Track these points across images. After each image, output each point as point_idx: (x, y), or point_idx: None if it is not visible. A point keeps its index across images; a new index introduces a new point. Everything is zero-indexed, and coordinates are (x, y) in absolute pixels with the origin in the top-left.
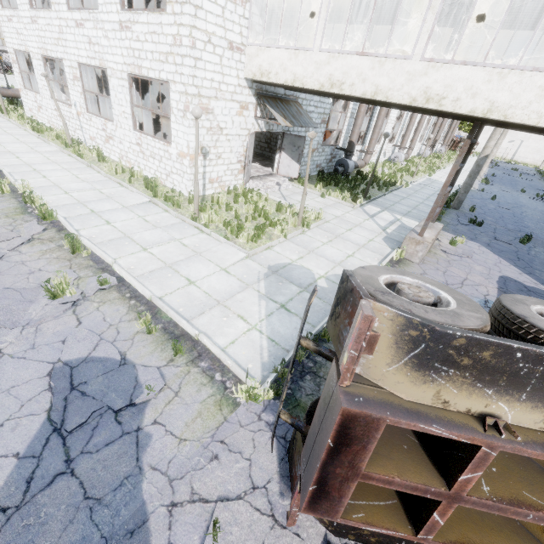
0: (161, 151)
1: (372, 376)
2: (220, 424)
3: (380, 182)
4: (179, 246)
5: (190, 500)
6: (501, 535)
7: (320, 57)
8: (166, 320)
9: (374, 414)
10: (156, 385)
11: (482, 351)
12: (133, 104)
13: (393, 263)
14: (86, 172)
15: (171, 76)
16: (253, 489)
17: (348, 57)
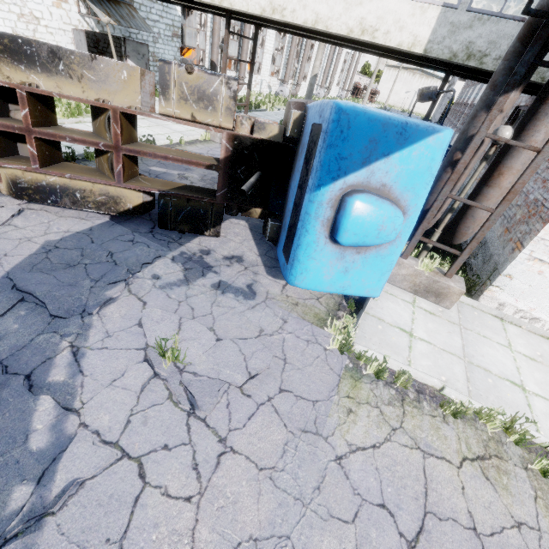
0: None
1: None
2: None
3: None
4: None
5: None
6: (90, 175)
7: None
8: None
9: None
10: None
11: (3, 39)
12: None
13: (198, 141)
14: None
15: None
16: None
17: None
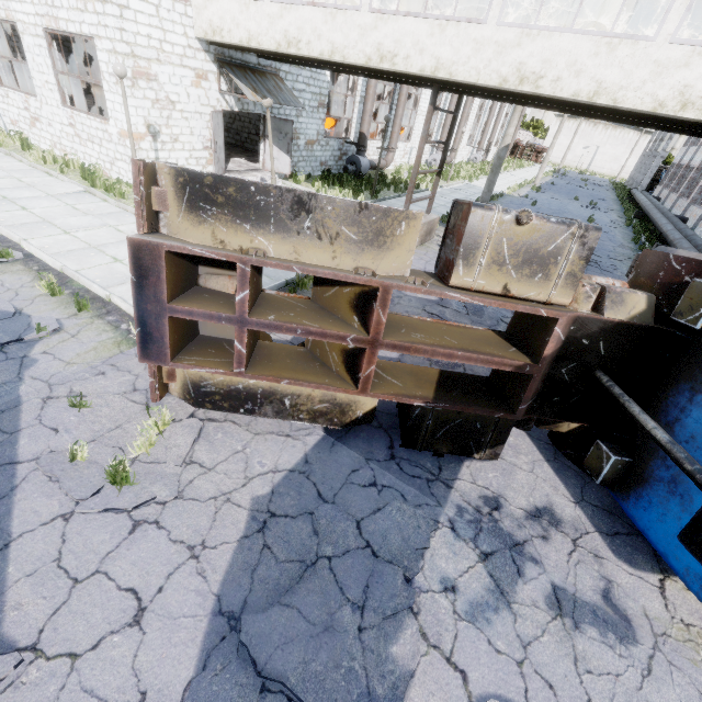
0: (100, 132)
1: (174, 233)
2: (115, 355)
3: (402, 185)
4: (113, 231)
5: (68, 396)
6: (313, 376)
7: (272, 9)
8: (77, 288)
9: (152, 241)
10: (50, 327)
11: (228, 188)
12: (56, 70)
13: None
14: (2, 160)
15: (94, 29)
16: (134, 391)
17: (300, 8)
